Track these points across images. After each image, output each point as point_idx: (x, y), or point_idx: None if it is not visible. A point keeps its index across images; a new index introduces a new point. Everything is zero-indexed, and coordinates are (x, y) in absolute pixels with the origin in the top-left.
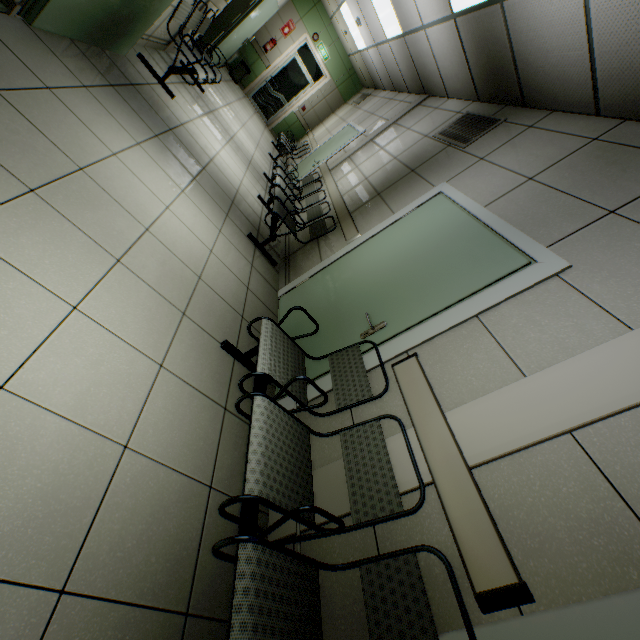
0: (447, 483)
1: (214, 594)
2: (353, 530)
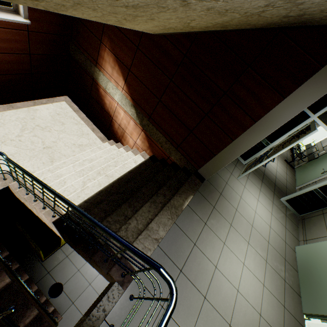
0: (319, 149)
1: (288, 159)
2: (306, 157)
